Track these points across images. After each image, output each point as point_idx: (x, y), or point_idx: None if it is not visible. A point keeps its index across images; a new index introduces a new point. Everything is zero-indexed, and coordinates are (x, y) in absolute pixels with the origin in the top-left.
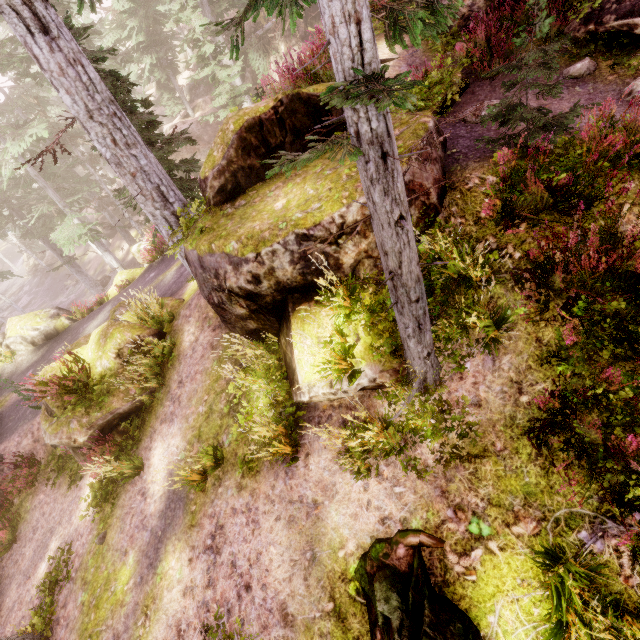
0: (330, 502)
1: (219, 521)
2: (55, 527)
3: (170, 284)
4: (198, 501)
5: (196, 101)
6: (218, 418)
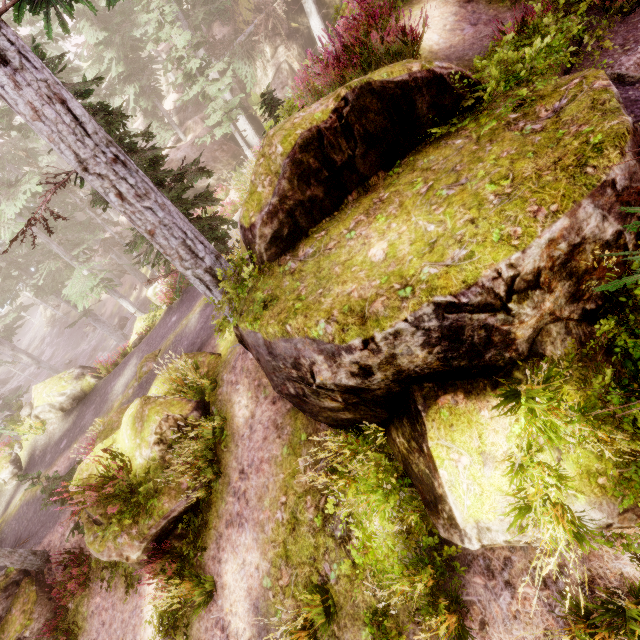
0: None
1: None
2: None
3: (197, 330)
4: None
5: (186, 124)
6: (309, 534)
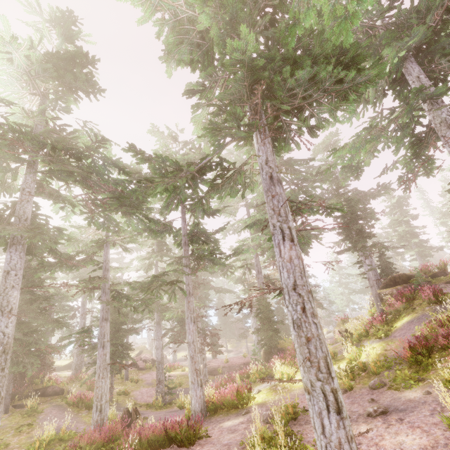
0: None
1: None
2: None
3: None
4: None
5: None
6: None
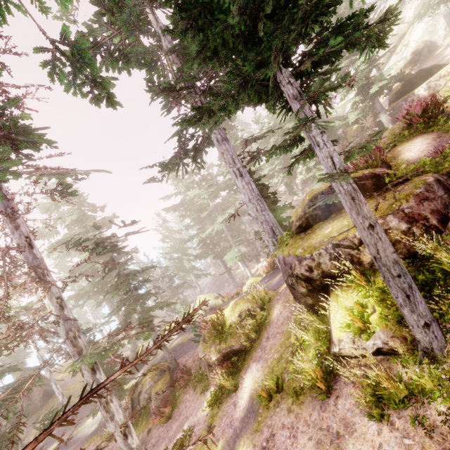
0: (348, 436)
1: (272, 430)
2: (189, 416)
3: (274, 285)
4: (263, 414)
5: (304, 189)
6: (284, 362)
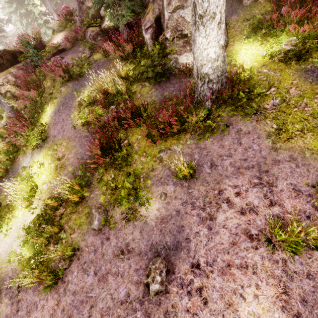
0: None
1: None
2: None
3: None
4: None
5: None
6: None
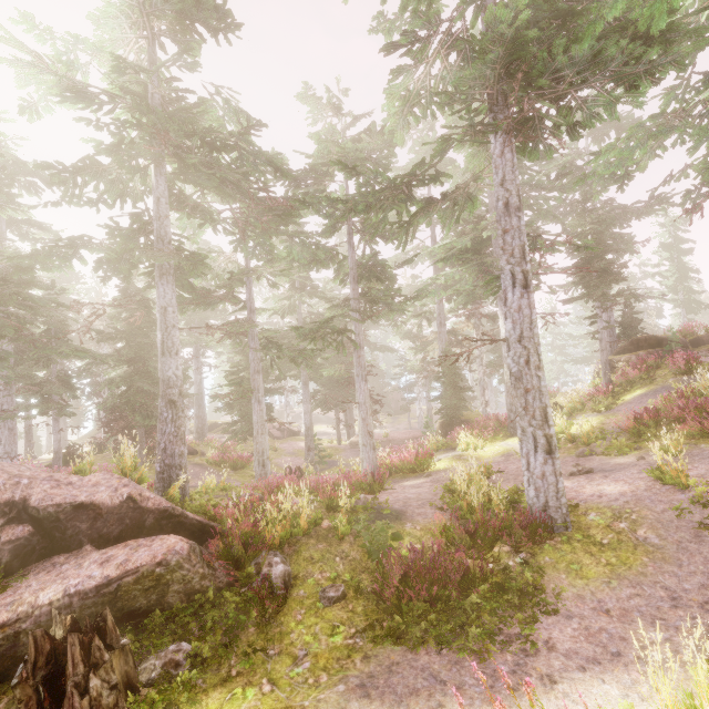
0: None
1: None
2: None
3: None
4: None
5: None
6: None
